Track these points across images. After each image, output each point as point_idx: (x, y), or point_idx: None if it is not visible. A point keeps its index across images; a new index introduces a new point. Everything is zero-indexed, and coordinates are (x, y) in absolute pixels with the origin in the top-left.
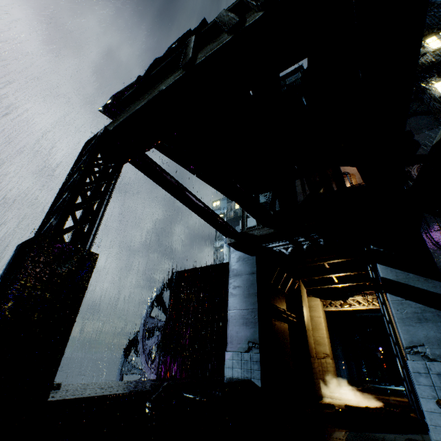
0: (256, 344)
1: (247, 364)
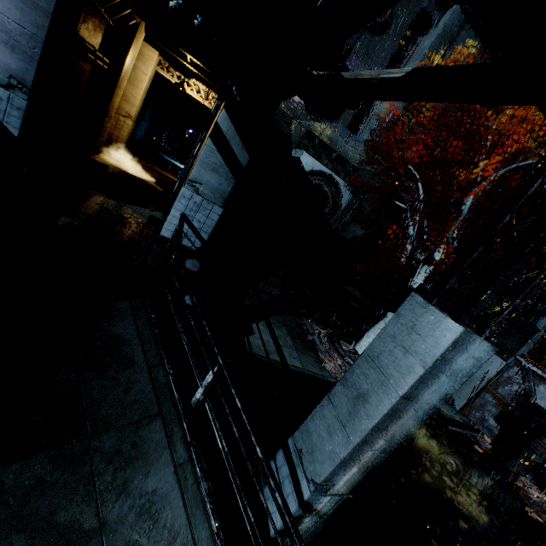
0: (25, 89)
1: (1, 104)
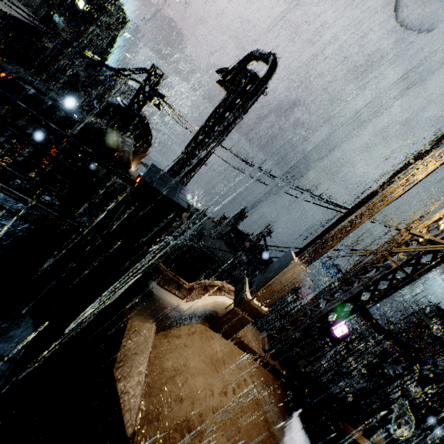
0: None
1: None
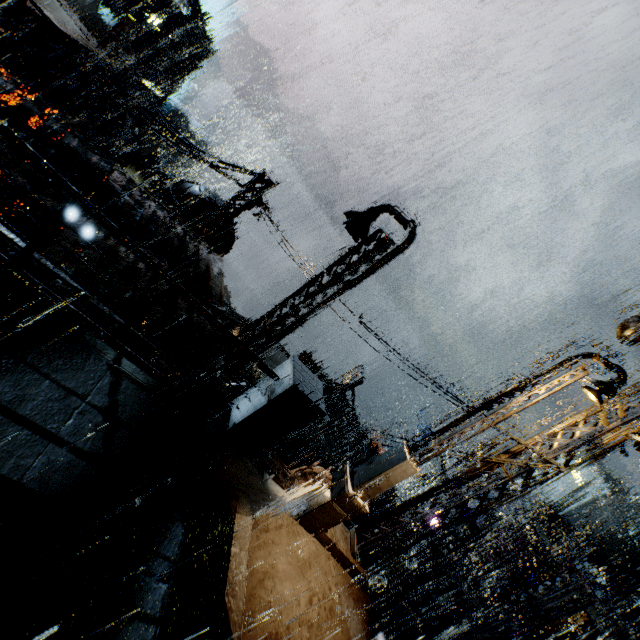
0: None
1: None
